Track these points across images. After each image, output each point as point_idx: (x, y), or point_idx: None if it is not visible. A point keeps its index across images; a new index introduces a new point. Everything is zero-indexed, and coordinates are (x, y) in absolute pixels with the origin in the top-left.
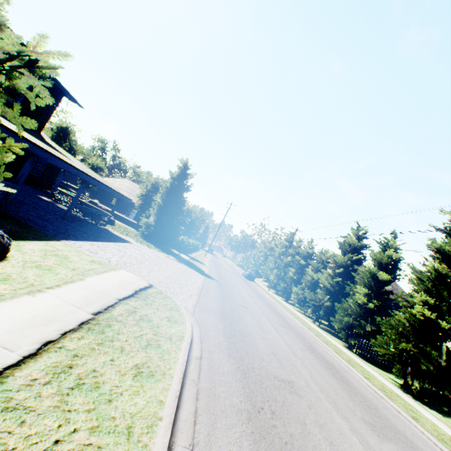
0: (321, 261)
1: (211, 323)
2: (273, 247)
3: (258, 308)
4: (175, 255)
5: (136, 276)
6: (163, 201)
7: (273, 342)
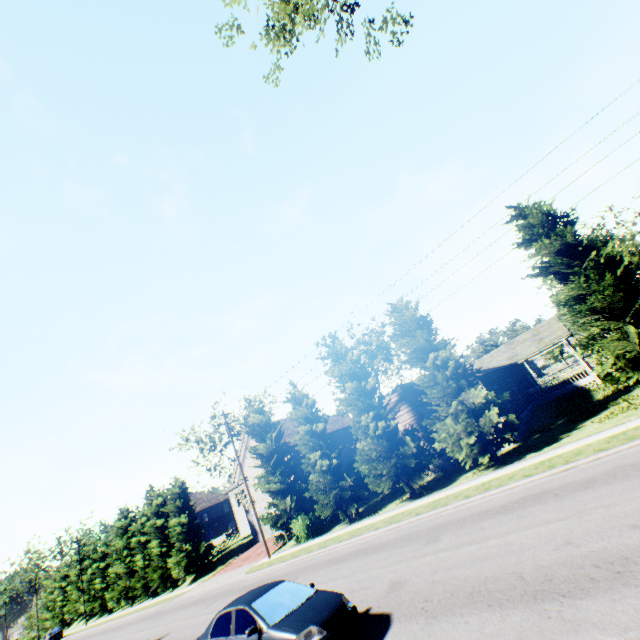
0: (117, 551)
1: None
2: (67, 572)
3: None
4: None
5: None
6: None
7: None
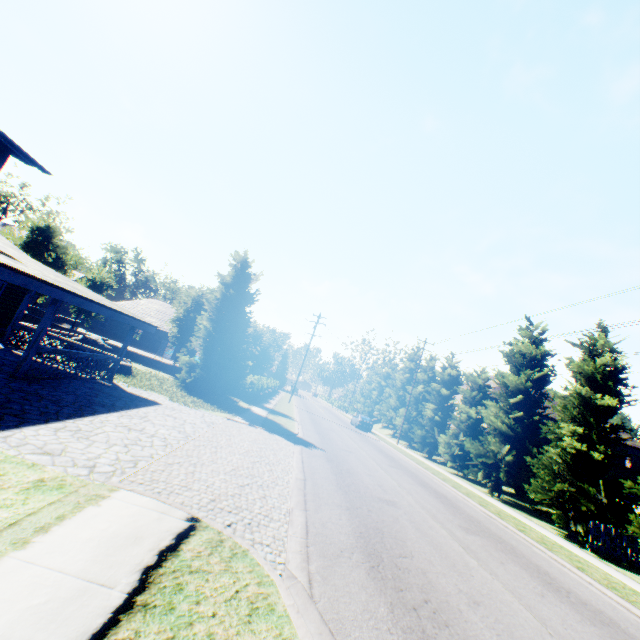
0: (477, 387)
1: (360, 609)
2: (390, 373)
3: (408, 494)
4: (242, 412)
5: (154, 502)
6: (212, 323)
7: (494, 605)
